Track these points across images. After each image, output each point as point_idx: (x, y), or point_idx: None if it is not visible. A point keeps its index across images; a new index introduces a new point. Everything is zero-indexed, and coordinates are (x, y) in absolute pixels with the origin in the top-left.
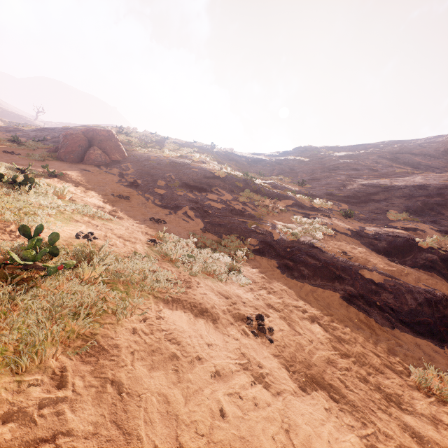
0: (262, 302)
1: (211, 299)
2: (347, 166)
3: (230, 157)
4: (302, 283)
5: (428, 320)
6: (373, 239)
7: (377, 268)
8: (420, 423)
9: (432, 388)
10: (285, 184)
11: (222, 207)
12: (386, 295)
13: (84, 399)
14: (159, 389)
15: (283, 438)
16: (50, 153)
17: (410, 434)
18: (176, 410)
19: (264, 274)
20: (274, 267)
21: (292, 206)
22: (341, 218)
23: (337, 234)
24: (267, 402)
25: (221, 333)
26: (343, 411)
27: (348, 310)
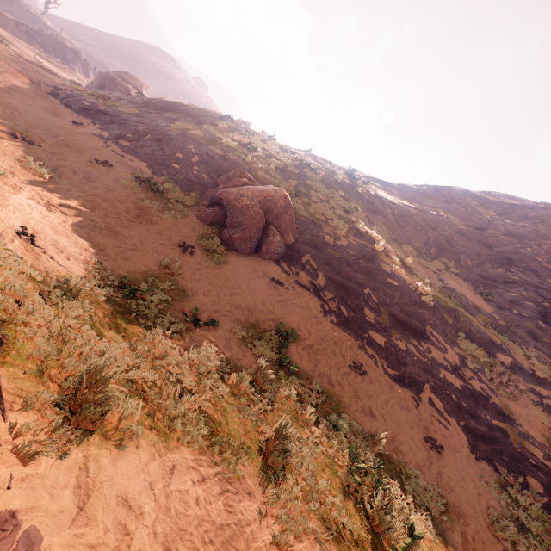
0: None
1: None
2: (522, 262)
3: (375, 205)
4: None
5: None
6: None
7: None
8: None
9: None
10: (464, 289)
11: (461, 386)
12: None
13: None
14: None
15: None
16: (210, 227)
17: None
18: None
19: None
20: None
21: (513, 370)
22: None
23: None
24: None
25: None
26: None
27: None
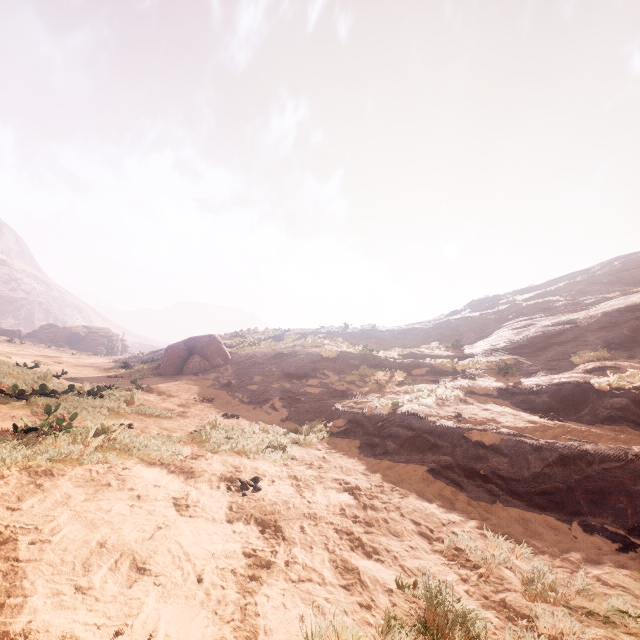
0: (287, 473)
1: (211, 467)
2: (535, 308)
3: (368, 334)
4: (379, 460)
5: (559, 486)
6: (529, 393)
7: (498, 426)
8: (378, 567)
9: (468, 553)
10: (436, 351)
11: (319, 391)
12: (497, 460)
13: (9, 485)
14: (70, 492)
15: (148, 528)
16: (152, 371)
17: (336, 564)
18: (70, 501)
19: (330, 454)
20: (352, 448)
21: (424, 375)
22: (496, 377)
23: (471, 397)
24: (165, 515)
25: (185, 484)
26: (258, 537)
27: (431, 485)
